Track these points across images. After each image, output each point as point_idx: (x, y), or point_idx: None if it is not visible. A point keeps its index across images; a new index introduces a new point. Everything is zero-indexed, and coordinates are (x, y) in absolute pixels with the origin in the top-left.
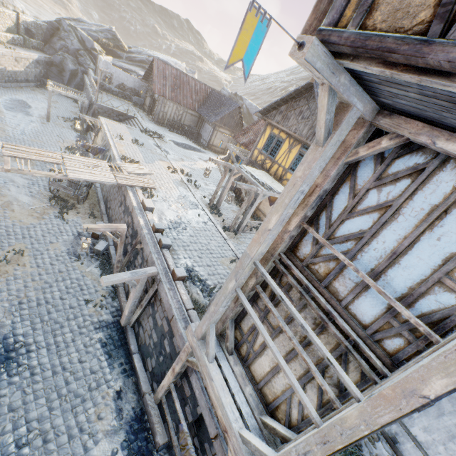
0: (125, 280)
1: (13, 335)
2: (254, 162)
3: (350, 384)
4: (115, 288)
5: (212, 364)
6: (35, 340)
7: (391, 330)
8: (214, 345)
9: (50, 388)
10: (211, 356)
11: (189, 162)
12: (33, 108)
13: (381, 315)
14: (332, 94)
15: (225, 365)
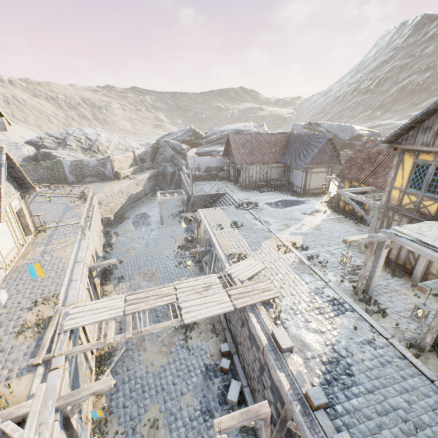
0: None
1: None
2: (398, 208)
3: None
4: None
5: None
6: None
7: None
8: None
9: None
10: None
11: (295, 226)
12: (151, 216)
13: None
14: None
15: None
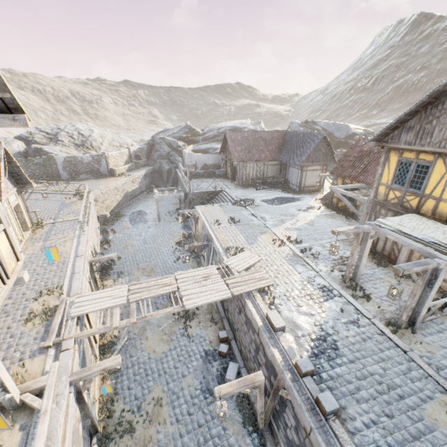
0: None
1: None
2: (384, 202)
3: None
4: None
5: None
6: None
7: None
8: None
9: None
10: None
11: (290, 221)
12: (148, 214)
13: None
14: None
15: None
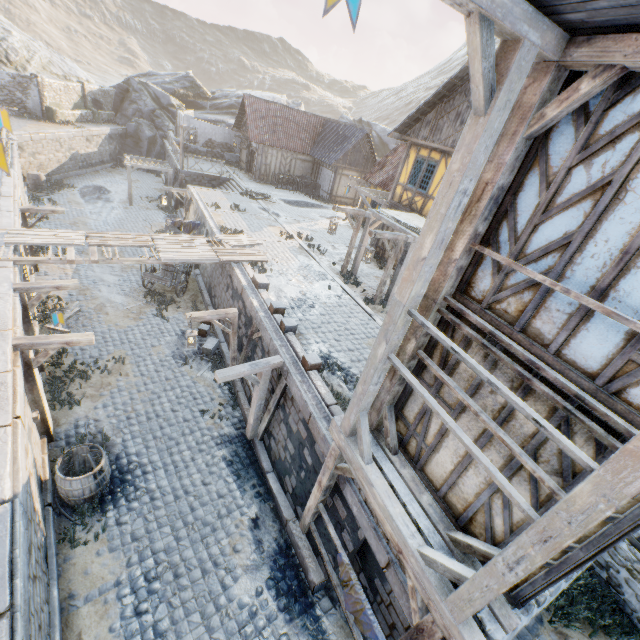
0: (244, 374)
1: (125, 455)
2: (398, 204)
3: (574, 450)
4: (234, 395)
5: (370, 466)
6: (150, 460)
7: (637, 372)
8: (369, 441)
9: (173, 515)
10: (367, 455)
11: (307, 223)
12: (113, 193)
13: (617, 352)
14: (486, 26)
15: (388, 467)
